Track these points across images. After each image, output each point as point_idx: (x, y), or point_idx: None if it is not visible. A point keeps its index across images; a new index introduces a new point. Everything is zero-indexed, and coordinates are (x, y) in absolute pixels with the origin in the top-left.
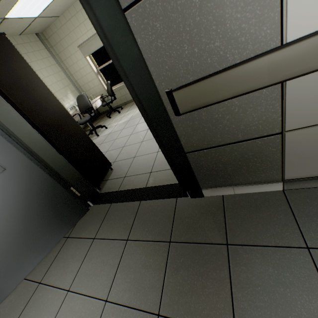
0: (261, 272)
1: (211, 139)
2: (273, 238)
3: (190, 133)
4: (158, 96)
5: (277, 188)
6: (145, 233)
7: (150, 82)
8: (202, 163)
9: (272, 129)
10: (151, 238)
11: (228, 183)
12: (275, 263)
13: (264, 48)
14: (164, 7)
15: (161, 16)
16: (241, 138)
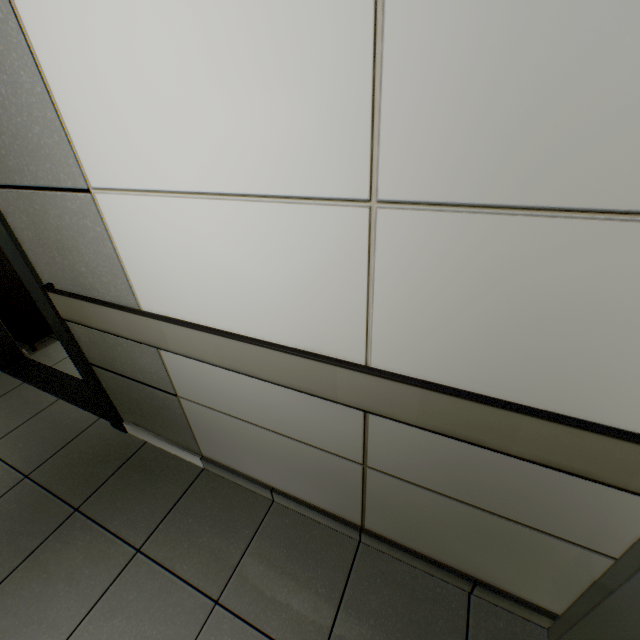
0: (68, 557)
1: (114, 363)
2: (125, 524)
3: (90, 344)
4: (39, 286)
5: (198, 462)
6: (14, 450)
7: (26, 266)
8: (115, 387)
9: (167, 387)
10: (14, 460)
11: (151, 428)
12: (92, 554)
13: (126, 299)
14: (27, 208)
15: (26, 213)
16: (143, 380)
